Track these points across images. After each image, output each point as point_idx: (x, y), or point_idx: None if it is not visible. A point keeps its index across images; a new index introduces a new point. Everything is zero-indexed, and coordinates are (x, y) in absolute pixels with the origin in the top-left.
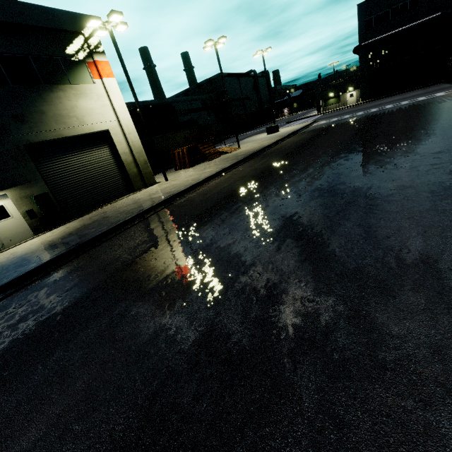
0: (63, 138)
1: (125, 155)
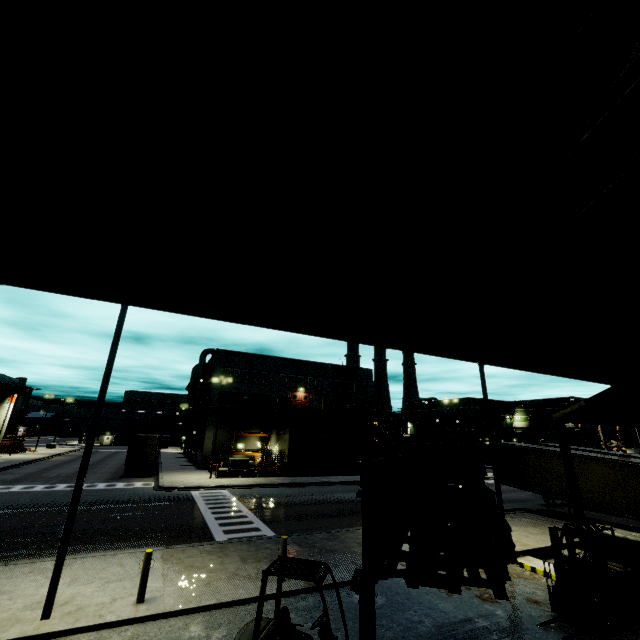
0: None
1: None
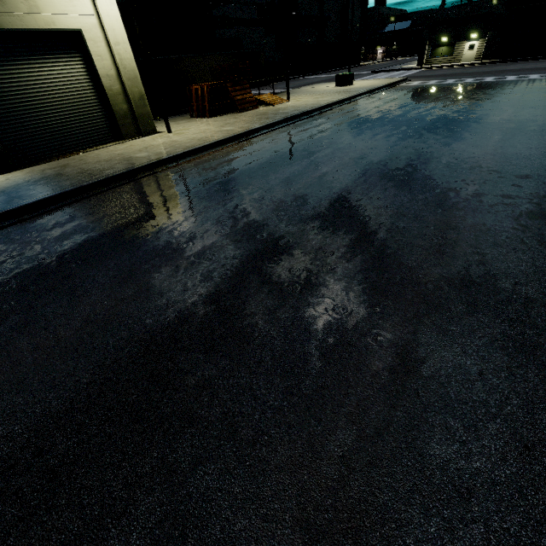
0: (0, 31)
1: (109, 79)
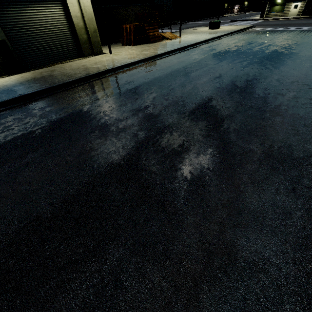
0: None
1: (77, 18)
